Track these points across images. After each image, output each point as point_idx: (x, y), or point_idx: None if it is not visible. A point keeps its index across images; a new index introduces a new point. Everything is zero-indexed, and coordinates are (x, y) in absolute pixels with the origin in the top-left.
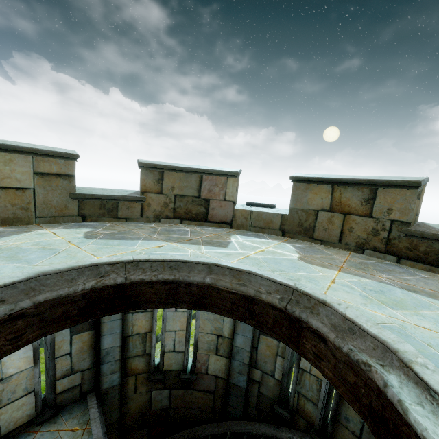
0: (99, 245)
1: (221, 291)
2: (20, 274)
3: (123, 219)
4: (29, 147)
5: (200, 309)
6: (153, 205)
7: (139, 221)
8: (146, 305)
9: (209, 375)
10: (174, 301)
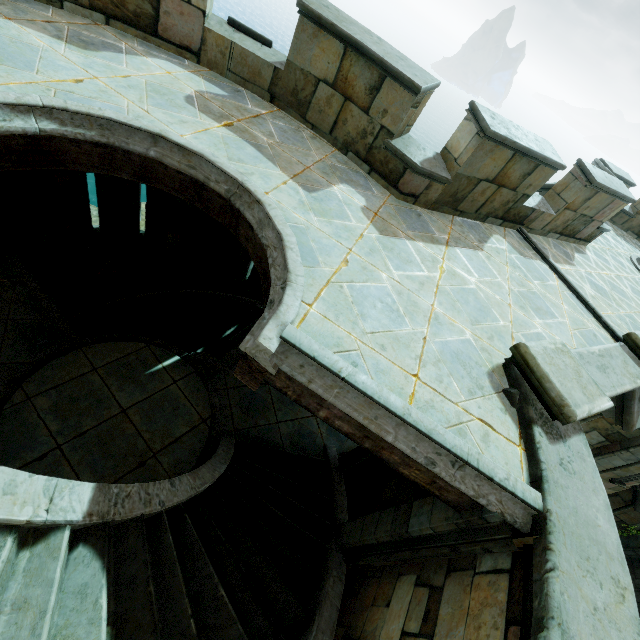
0: (628, 245)
1: None
2: (635, 255)
3: (612, 221)
4: (626, 179)
5: None
6: (634, 222)
7: (617, 226)
8: None
9: None
10: None
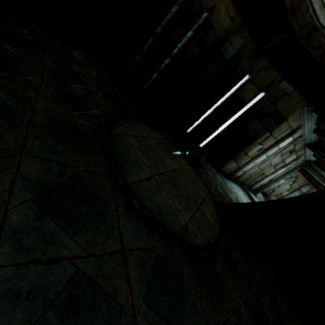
0: None
1: (321, 188)
2: None
3: None
4: None
5: (315, 188)
6: None
7: None
8: (311, 182)
9: (269, 198)
10: (313, 184)
